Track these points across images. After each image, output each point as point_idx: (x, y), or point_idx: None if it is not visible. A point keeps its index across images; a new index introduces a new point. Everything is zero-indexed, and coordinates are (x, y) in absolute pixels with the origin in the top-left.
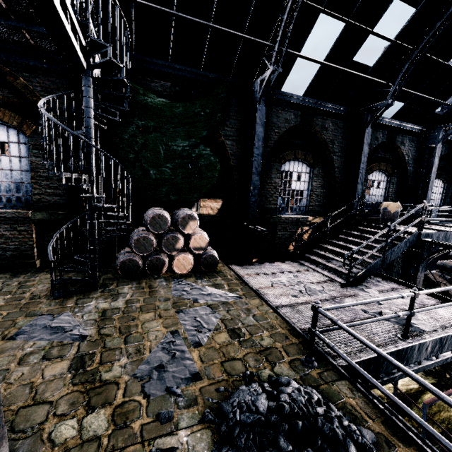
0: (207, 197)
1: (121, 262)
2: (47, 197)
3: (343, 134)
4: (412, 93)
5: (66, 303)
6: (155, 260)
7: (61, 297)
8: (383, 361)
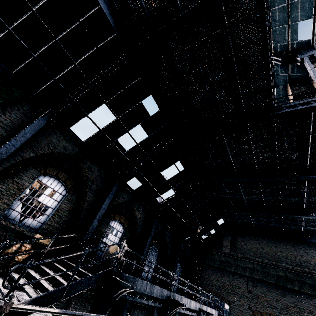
0: None
1: None
2: None
3: (102, 181)
4: (146, 180)
5: None
6: None
7: None
8: None
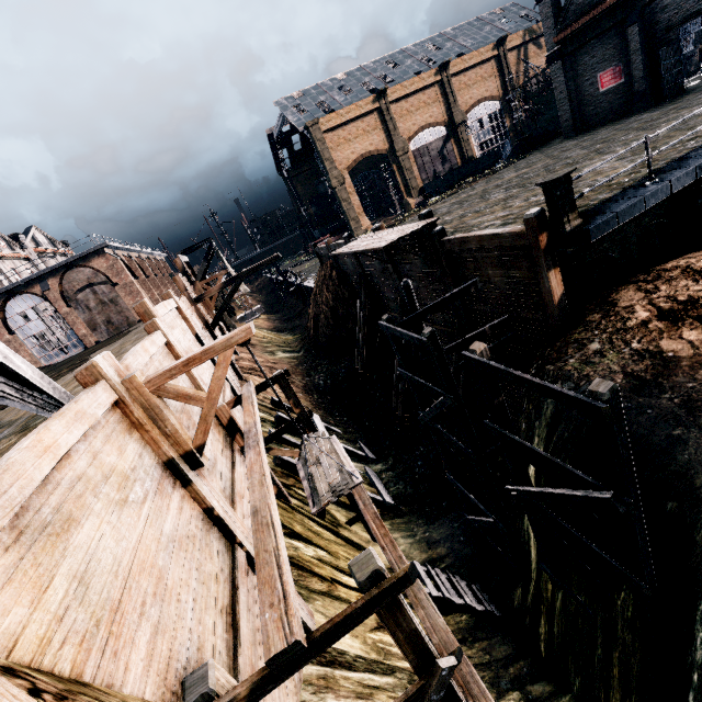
0: None
1: None
2: None
3: None
4: None
5: None
6: None
7: None
8: None
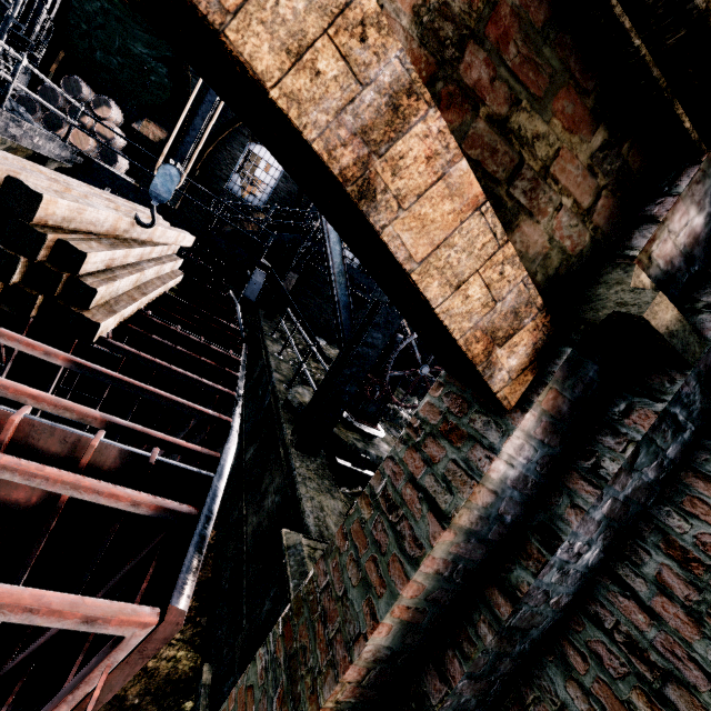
0: (154, 120)
1: (21, 96)
2: None
3: None
4: None
5: None
6: (55, 118)
7: None
8: (119, 182)
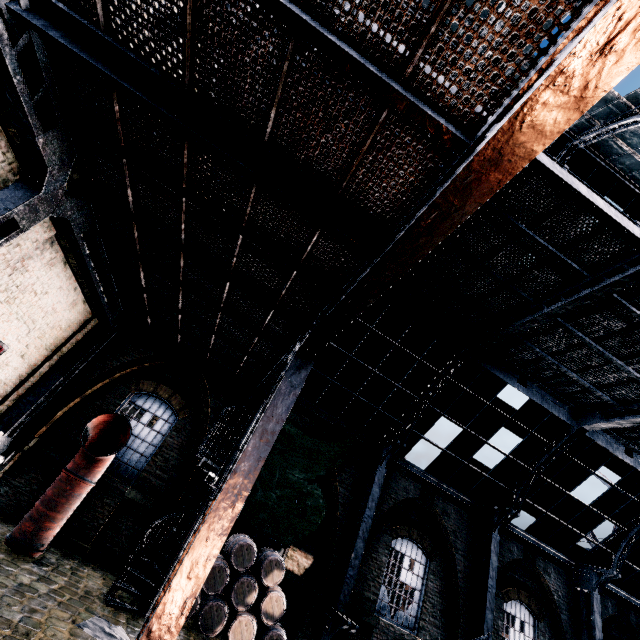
0: (299, 545)
1: None
2: (152, 477)
3: (468, 528)
4: (542, 510)
5: (119, 616)
6: (216, 609)
7: (114, 606)
8: None
